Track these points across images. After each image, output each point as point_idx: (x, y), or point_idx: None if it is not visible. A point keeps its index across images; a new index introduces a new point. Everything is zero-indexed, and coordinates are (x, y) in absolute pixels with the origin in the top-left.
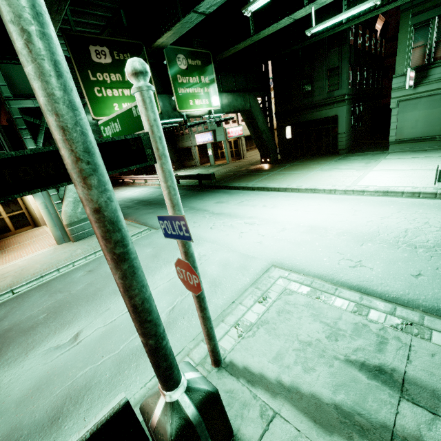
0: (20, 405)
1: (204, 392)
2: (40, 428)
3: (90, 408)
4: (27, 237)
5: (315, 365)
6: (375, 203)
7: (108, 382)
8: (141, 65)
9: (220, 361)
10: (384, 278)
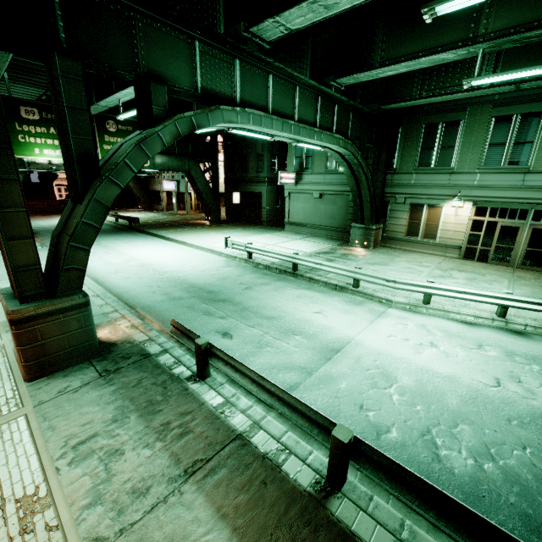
0: None
1: None
2: None
3: None
4: None
5: None
6: (192, 254)
7: None
8: None
9: None
10: (113, 277)
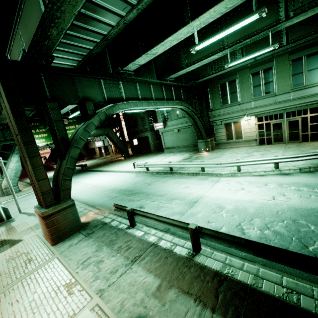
0: None
1: (5, 207)
2: None
3: None
4: None
5: None
6: (118, 175)
7: None
8: None
9: (21, 212)
10: (80, 195)
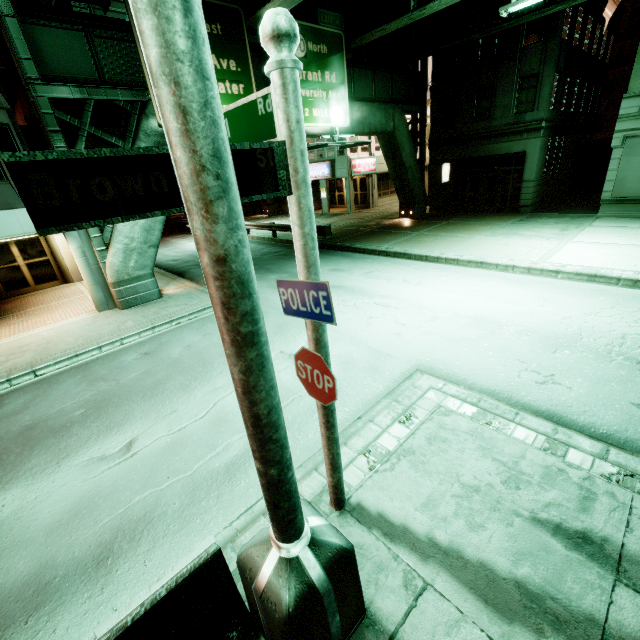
0: (52, 534)
1: (335, 548)
2: (82, 569)
3: (153, 549)
4: (54, 296)
5: (485, 521)
6: (576, 291)
7: (177, 515)
8: (289, 21)
9: (344, 501)
10: (590, 404)
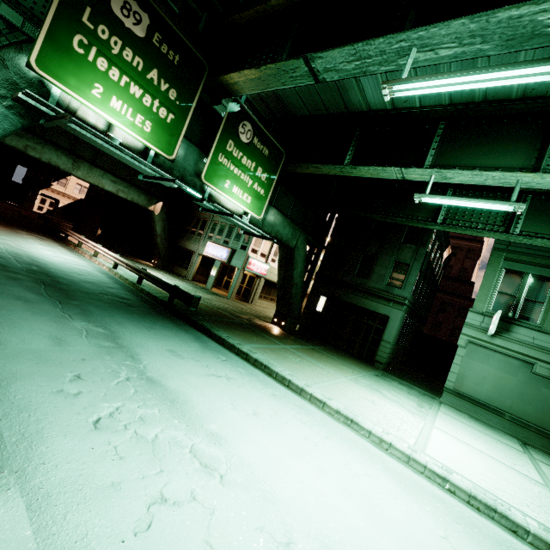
0: None
1: None
2: None
3: None
4: None
5: None
6: (490, 543)
7: None
8: None
9: None
10: None
